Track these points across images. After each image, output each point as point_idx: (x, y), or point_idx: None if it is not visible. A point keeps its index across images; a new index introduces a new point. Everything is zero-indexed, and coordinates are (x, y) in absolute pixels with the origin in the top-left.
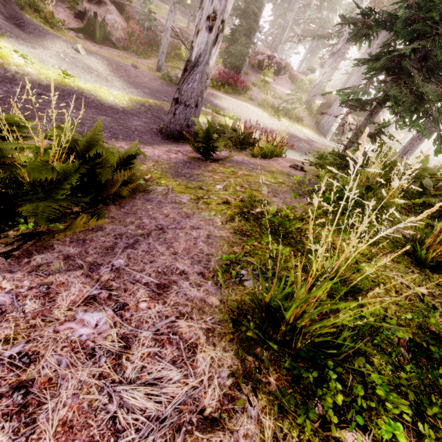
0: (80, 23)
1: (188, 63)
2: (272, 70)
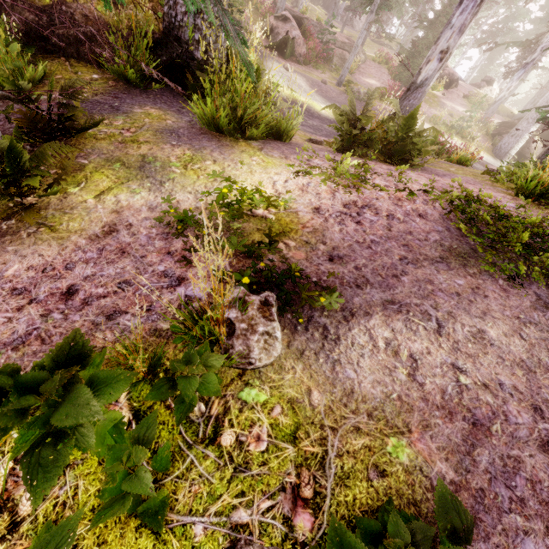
0: (266, 39)
1: (413, 84)
2: (443, 82)
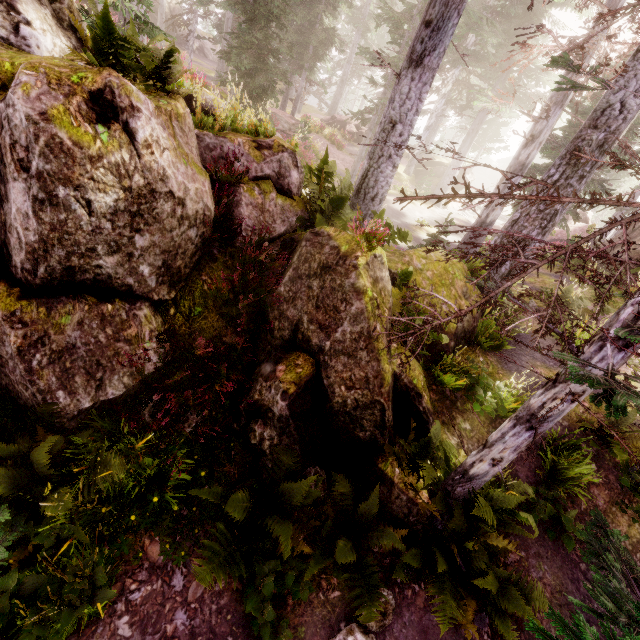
0: None
1: (483, 223)
2: None
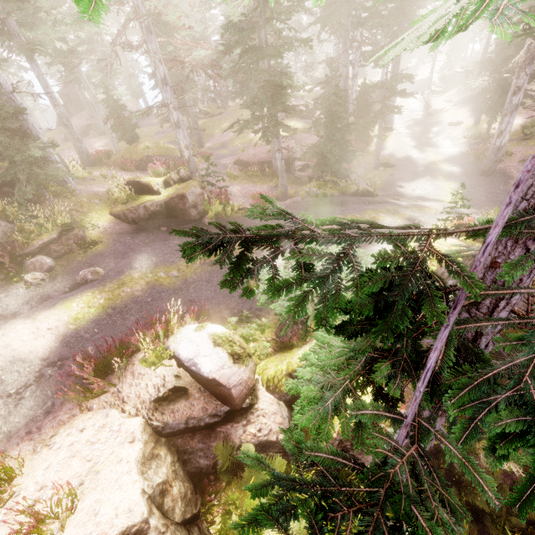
0: None
1: (499, 147)
2: None
